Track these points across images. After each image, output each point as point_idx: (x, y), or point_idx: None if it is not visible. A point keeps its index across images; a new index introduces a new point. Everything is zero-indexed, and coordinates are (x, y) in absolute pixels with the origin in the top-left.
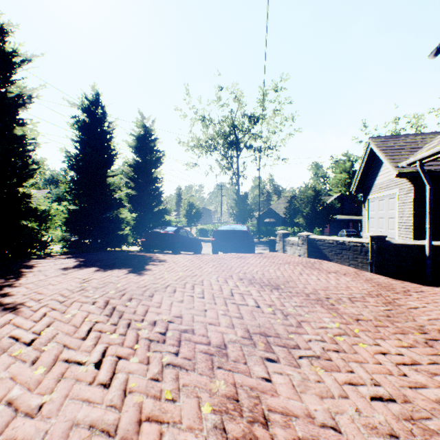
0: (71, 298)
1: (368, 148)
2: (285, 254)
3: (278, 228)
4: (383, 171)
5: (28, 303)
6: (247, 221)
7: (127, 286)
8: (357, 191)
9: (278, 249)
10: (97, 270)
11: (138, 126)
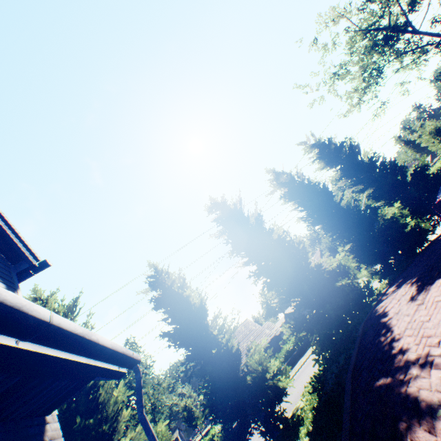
0: None
1: None
2: None
3: None
4: None
5: (432, 352)
6: None
7: None
8: None
9: None
10: None
11: (308, 152)
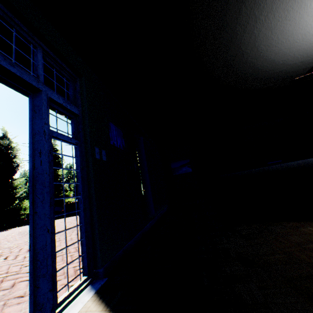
0: None
1: None
2: None
3: None
4: None
5: None
6: None
7: None
8: None
9: None
10: None
11: None
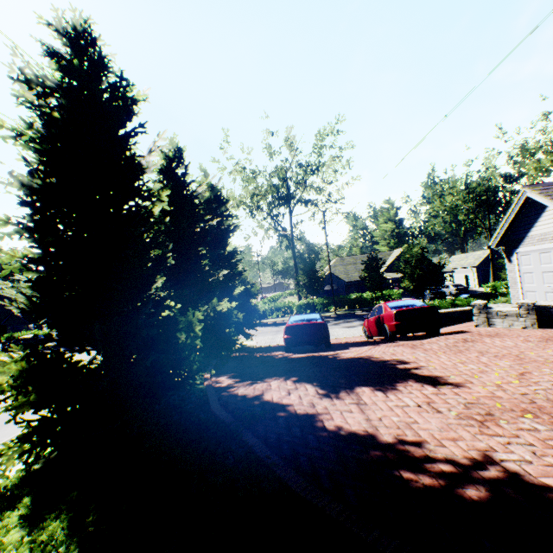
0: (520, 437)
1: (521, 197)
2: (494, 328)
3: (352, 296)
4: (546, 221)
5: (499, 457)
6: (318, 292)
7: (509, 404)
8: (497, 244)
9: (477, 323)
10: (379, 390)
11: (202, 186)
